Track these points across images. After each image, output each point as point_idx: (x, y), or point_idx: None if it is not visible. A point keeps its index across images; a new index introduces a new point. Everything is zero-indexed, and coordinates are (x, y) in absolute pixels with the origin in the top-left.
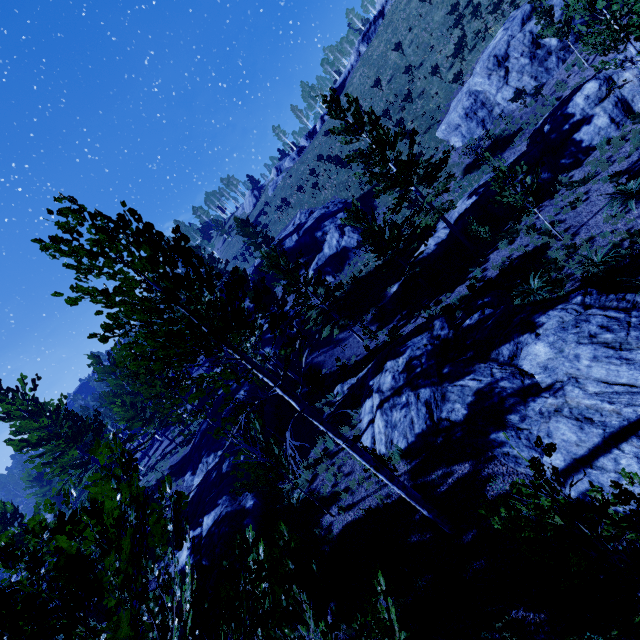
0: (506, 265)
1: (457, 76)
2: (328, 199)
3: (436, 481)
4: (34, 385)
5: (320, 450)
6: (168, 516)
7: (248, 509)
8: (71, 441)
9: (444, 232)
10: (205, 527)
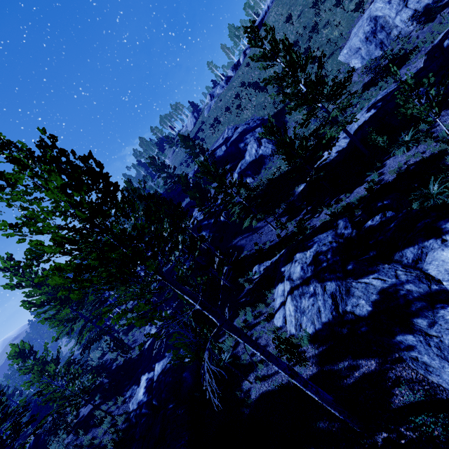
0: (403, 170)
1: (358, 5)
2: (249, 117)
3: (342, 372)
4: (38, 263)
5: (241, 321)
6: (133, 356)
7: (186, 364)
8: (64, 303)
9: (344, 141)
10: (156, 373)
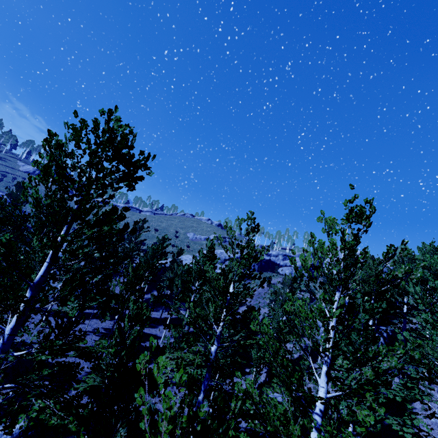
0: None
1: None
2: (27, 210)
3: None
4: None
5: None
6: None
7: None
8: None
9: None
10: None
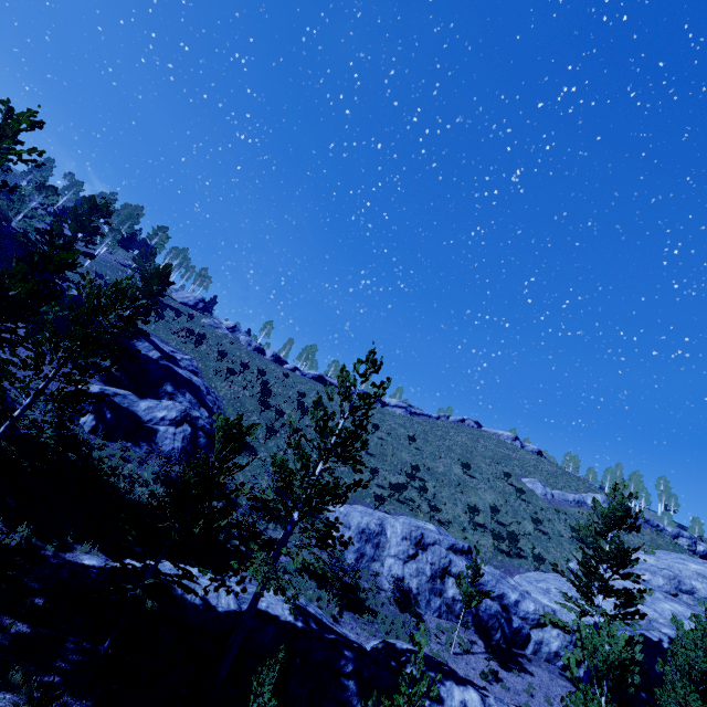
0: None
1: (381, 498)
2: (219, 391)
3: None
4: None
5: None
6: None
7: None
8: None
9: (230, 600)
10: None
